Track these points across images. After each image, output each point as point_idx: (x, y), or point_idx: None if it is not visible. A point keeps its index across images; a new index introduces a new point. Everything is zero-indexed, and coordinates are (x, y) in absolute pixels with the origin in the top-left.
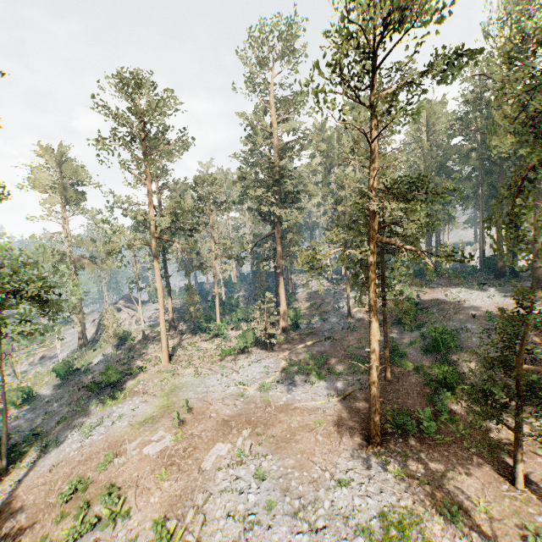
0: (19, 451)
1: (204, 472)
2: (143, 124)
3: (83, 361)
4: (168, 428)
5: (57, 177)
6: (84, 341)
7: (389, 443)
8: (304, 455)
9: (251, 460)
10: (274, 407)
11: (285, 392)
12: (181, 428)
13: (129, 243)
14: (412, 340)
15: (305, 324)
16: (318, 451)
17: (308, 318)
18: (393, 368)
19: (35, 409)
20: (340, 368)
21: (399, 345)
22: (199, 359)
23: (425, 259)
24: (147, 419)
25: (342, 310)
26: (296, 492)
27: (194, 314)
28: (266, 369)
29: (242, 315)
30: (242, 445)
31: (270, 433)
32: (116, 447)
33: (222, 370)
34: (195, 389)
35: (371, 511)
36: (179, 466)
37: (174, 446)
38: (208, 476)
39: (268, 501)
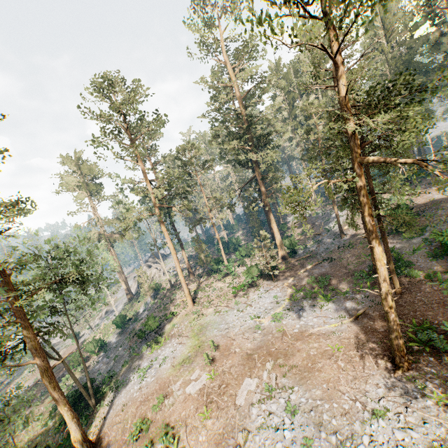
0: (101, 392)
1: (239, 409)
2: (123, 116)
3: (132, 312)
4: (202, 366)
5: (79, 177)
6: (130, 296)
7: (419, 363)
8: (329, 384)
9: (280, 393)
10: (290, 336)
11: (297, 319)
12: (213, 365)
13: (138, 217)
14: (415, 247)
15: (301, 250)
16: (342, 379)
17: (303, 244)
18: (401, 279)
19: (107, 354)
20: (344, 287)
21: (401, 254)
22: (217, 298)
23: (433, 171)
24: (185, 360)
25: (334, 229)
26: (330, 426)
27: (205, 260)
28: (275, 299)
29: (244, 252)
30: (268, 378)
31: (291, 363)
32: (165, 388)
33: (237, 305)
34: (218, 326)
35: (418, 446)
36: (217, 403)
37: (209, 384)
38: (244, 412)
39: (305, 439)
